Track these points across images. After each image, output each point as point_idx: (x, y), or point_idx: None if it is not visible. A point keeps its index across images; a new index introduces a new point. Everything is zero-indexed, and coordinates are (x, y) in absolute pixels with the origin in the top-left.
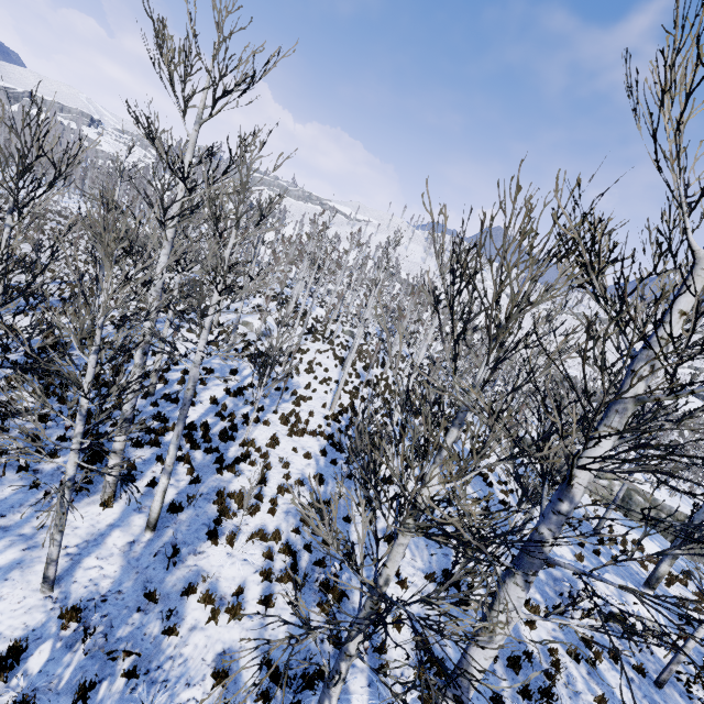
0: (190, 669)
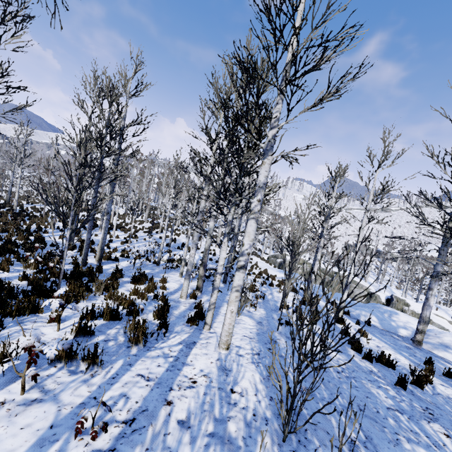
0: None
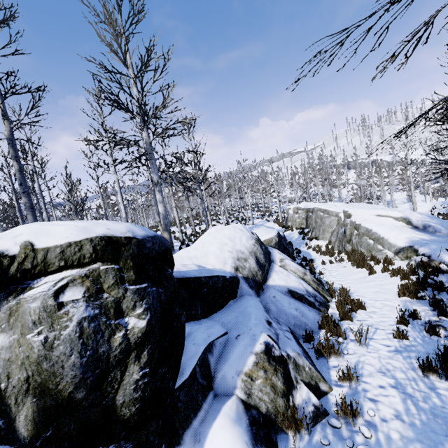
0: None
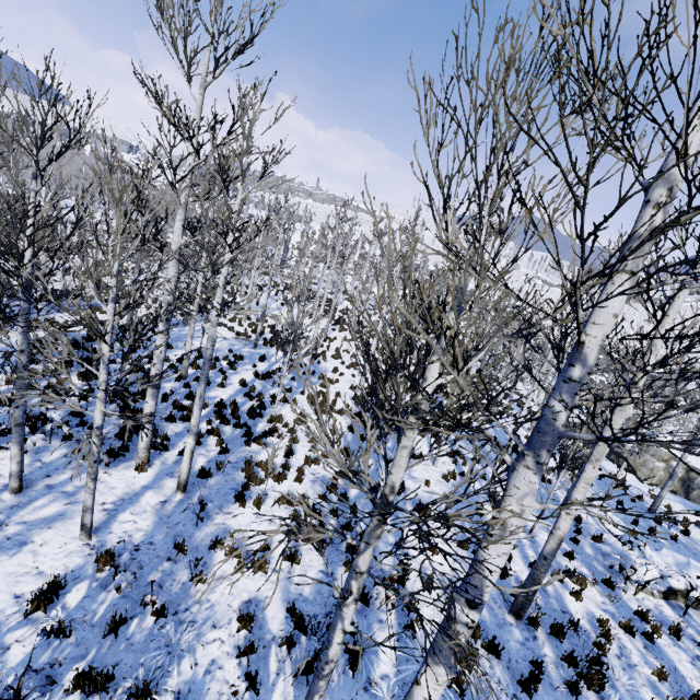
0: (217, 613)
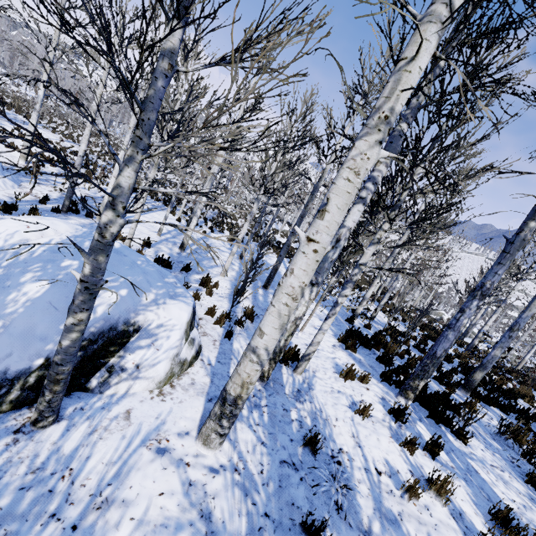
0: None
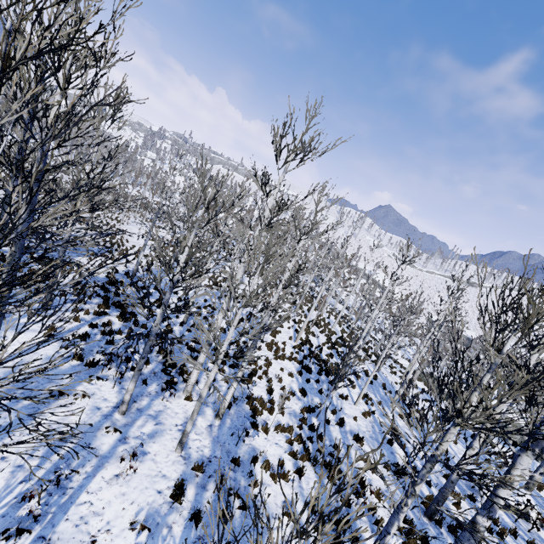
0: (271, 509)
